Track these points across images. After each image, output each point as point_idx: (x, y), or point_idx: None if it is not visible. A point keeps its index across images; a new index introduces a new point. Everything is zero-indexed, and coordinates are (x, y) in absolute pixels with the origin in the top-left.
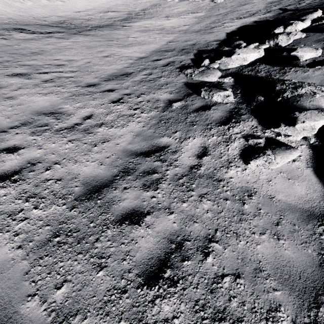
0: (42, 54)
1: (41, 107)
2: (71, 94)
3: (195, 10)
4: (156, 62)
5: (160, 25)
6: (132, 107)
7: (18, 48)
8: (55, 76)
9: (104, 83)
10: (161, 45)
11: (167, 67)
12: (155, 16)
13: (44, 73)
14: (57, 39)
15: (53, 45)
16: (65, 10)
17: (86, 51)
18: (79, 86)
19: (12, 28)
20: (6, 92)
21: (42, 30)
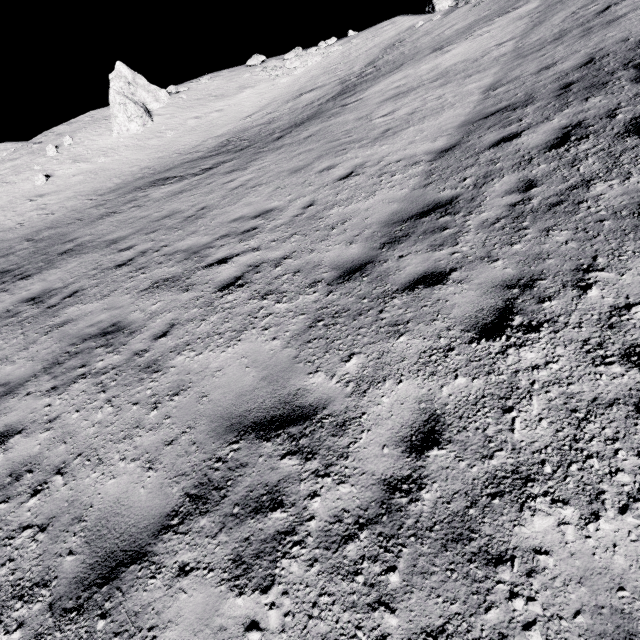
0: (204, 217)
1: (237, 391)
2: (308, 318)
3: (504, 9)
4: (510, 143)
5: (432, 70)
6: (598, 345)
7: (160, 218)
8: (246, 264)
9: (386, 254)
10: (473, 103)
11: (575, 146)
12: (407, 61)
13: (218, 264)
14: (225, 176)
15: (221, 191)
16: (226, 122)
17: (294, 181)
18: (319, 283)
19: (149, 182)
20: (143, 348)
21: (196, 169)
